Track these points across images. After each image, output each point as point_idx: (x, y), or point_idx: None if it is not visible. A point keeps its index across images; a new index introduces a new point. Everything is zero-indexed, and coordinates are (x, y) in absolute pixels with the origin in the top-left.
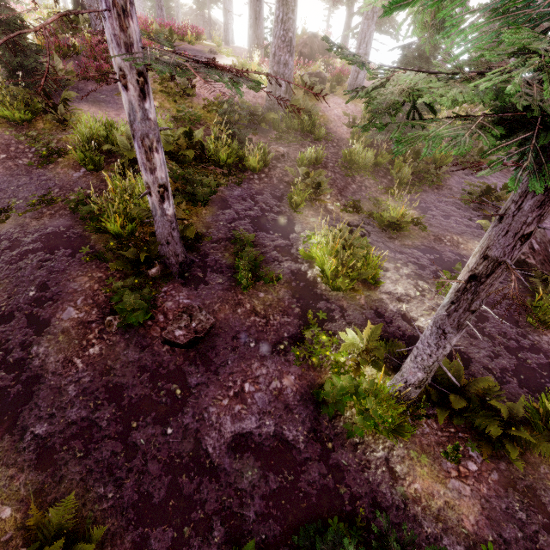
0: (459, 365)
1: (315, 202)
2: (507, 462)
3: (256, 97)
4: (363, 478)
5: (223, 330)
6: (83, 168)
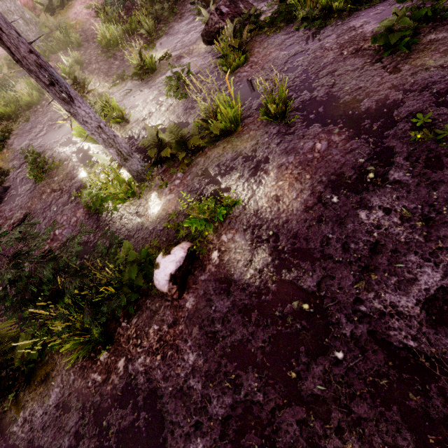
0: (149, 130)
1: (89, 95)
2: (196, 166)
3: None
4: (124, 230)
5: (36, 213)
6: None
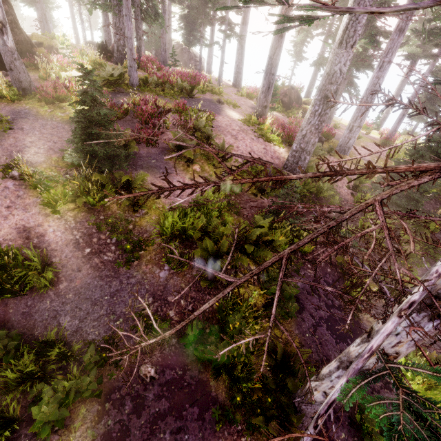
0: None
1: None
2: None
3: (273, 158)
4: None
5: None
6: (166, 263)
